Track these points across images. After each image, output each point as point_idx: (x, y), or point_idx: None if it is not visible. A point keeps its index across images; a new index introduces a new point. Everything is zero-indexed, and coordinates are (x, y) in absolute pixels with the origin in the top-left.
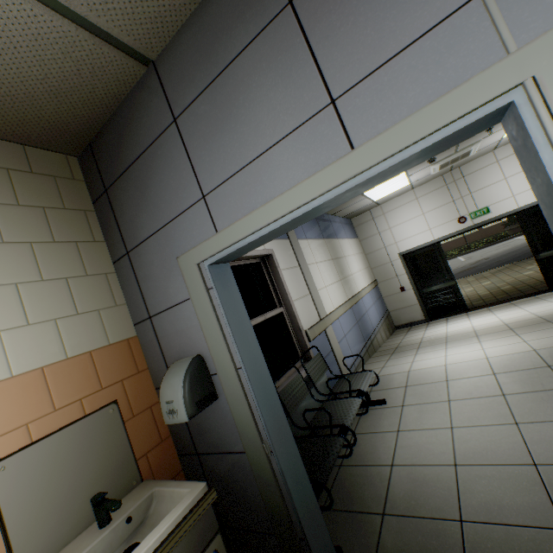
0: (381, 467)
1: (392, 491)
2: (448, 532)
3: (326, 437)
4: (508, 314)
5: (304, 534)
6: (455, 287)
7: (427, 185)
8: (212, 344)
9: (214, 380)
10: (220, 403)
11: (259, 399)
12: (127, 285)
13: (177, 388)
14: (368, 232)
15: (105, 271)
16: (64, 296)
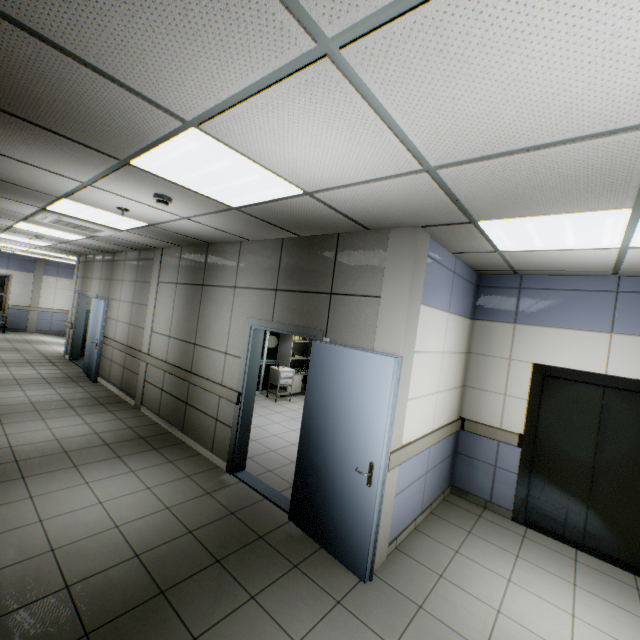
0: None
1: None
2: None
3: None
4: None
5: None
6: None
7: None
8: None
9: None
10: None
11: None
12: None
13: None
14: None
15: None
16: None
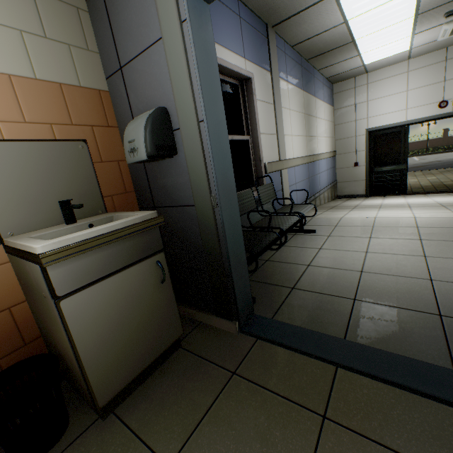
0: (299, 265)
1: (304, 278)
2: (342, 304)
3: (262, 232)
4: (443, 199)
5: (231, 272)
6: (404, 171)
7: (425, 57)
8: (178, 93)
9: (176, 136)
10: (179, 159)
11: (215, 157)
12: (99, 29)
13: (139, 128)
14: (345, 102)
15: (77, 5)
16: (29, 10)
